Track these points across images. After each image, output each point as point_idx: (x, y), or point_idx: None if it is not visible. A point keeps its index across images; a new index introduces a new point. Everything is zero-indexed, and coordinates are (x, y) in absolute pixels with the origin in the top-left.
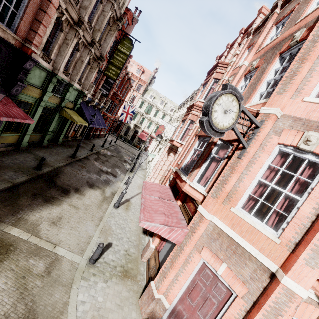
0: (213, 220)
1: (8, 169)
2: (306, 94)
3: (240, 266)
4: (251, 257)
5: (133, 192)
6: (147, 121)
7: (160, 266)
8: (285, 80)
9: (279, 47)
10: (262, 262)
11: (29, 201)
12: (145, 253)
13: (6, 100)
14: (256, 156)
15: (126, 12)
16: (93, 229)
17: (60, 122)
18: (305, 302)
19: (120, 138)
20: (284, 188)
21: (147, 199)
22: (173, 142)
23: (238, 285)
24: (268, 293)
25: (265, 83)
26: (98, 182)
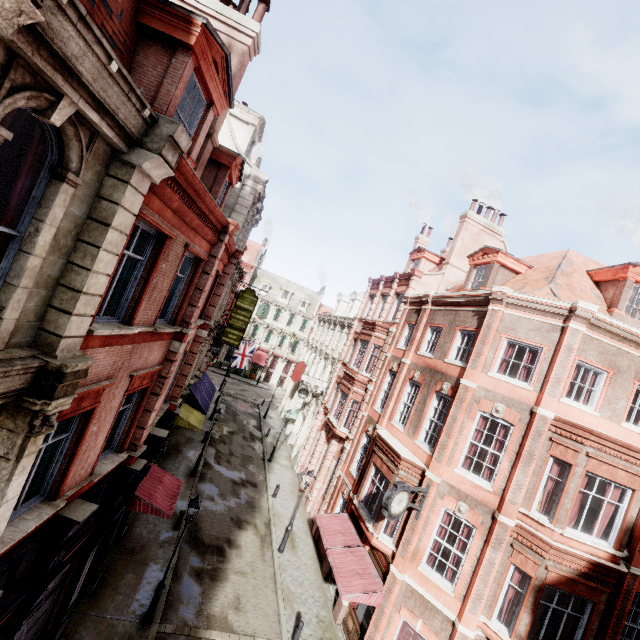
0: (405, 578)
1: (153, 546)
2: (455, 465)
3: (432, 620)
4: (438, 611)
5: (289, 508)
6: (264, 331)
7: (361, 629)
8: (439, 449)
9: (434, 378)
10: (446, 614)
11: (200, 587)
12: (340, 614)
13: (155, 471)
14: (429, 516)
15: None
16: (274, 599)
17: None
18: (478, 639)
19: (219, 369)
20: (454, 543)
21: (334, 554)
22: (336, 432)
23: (433, 637)
24: (452, 639)
25: (428, 420)
26: (243, 511)
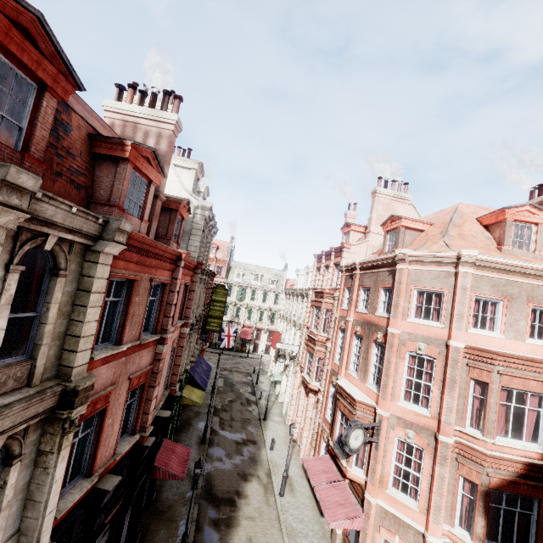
0: (378, 502)
1: (178, 505)
2: (398, 400)
3: (406, 535)
4: (409, 526)
5: (285, 457)
6: (245, 311)
7: None
8: (383, 388)
9: (371, 330)
10: (416, 528)
11: (218, 534)
12: (336, 542)
13: (168, 444)
14: (386, 446)
15: None
16: (280, 536)
17: None
18: None
19: (215, 349)
20: (411, 466)
21: (320, 490)
22: (309, 386)
23: None
24: None
25: (373, 365)
26: (247, 466)
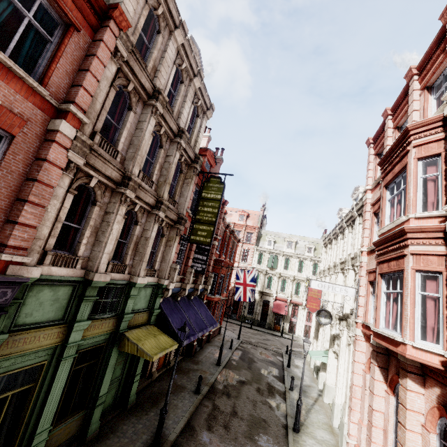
0: None
1: None
2: None
3: None
4: None
5: None
6: (277, 281)
7: None
8: None
9: None
10: None
11: None
12: None
13: None
14: None
15: (204, 153)
16: None
17: (126, 358)
18: None
19: (244, 323)
20: None
21: None
22: (405, 353)
23: None
24: None
25: None
26: None
